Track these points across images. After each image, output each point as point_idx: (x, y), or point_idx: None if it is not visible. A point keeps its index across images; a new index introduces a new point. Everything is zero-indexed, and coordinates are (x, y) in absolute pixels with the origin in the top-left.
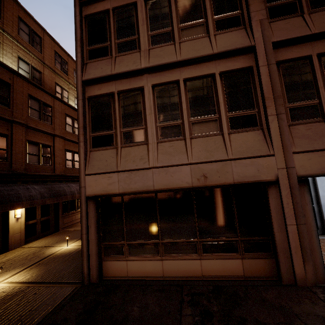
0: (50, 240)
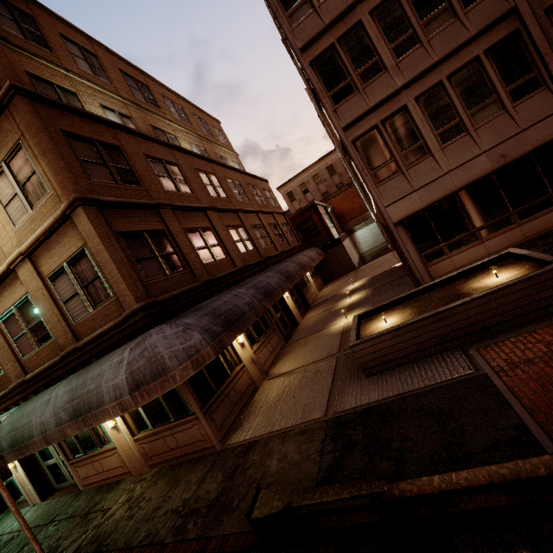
0: (321, 309)
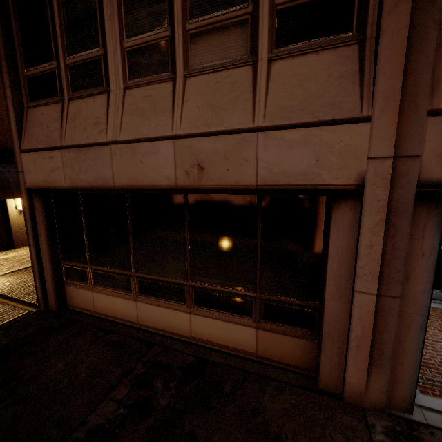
0: None
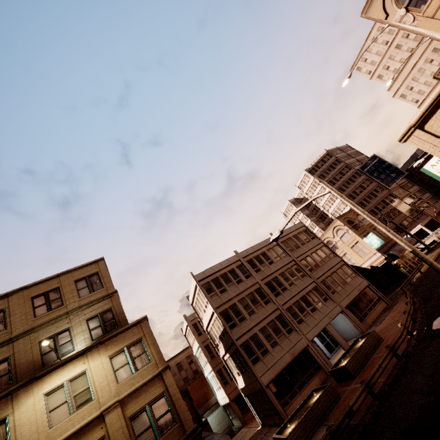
0: None
